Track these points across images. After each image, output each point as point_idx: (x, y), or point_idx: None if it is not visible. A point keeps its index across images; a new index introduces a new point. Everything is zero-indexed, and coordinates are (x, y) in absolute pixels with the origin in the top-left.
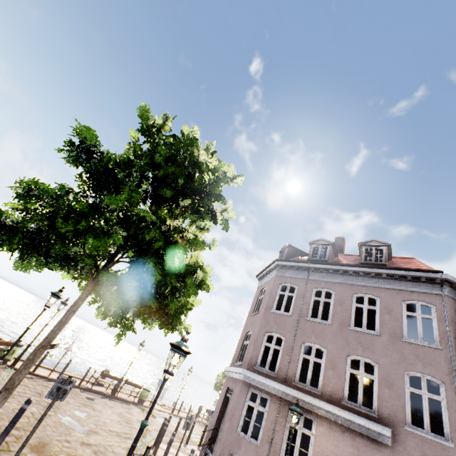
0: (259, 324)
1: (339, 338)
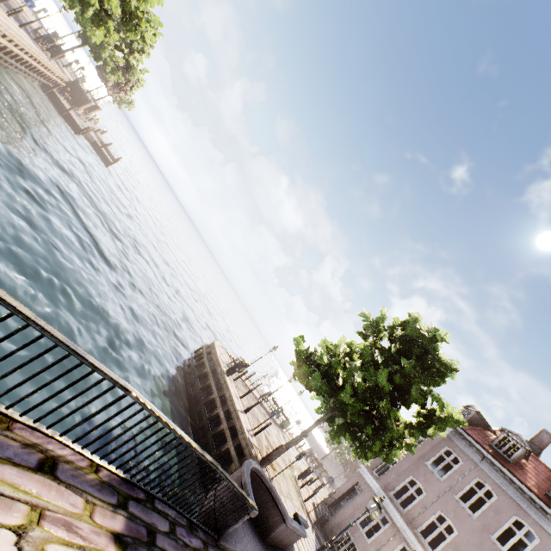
0: (409, 464)
1: (475, 535)
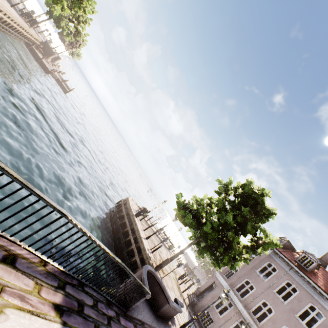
0: (245, 271)
1: (285, 314)
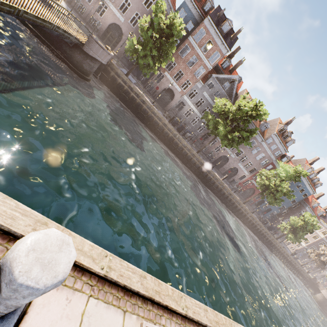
0: None
1: None
